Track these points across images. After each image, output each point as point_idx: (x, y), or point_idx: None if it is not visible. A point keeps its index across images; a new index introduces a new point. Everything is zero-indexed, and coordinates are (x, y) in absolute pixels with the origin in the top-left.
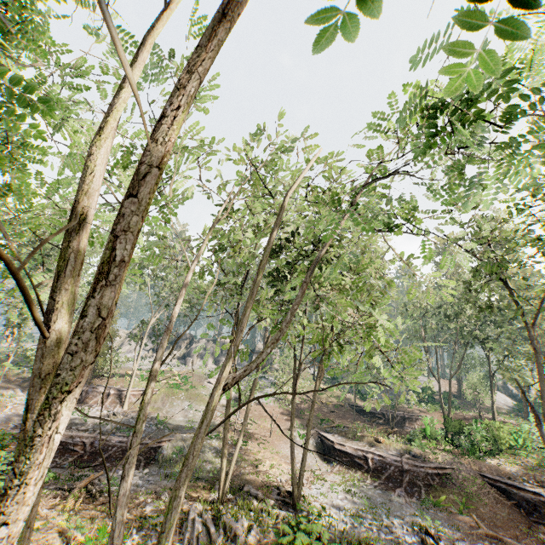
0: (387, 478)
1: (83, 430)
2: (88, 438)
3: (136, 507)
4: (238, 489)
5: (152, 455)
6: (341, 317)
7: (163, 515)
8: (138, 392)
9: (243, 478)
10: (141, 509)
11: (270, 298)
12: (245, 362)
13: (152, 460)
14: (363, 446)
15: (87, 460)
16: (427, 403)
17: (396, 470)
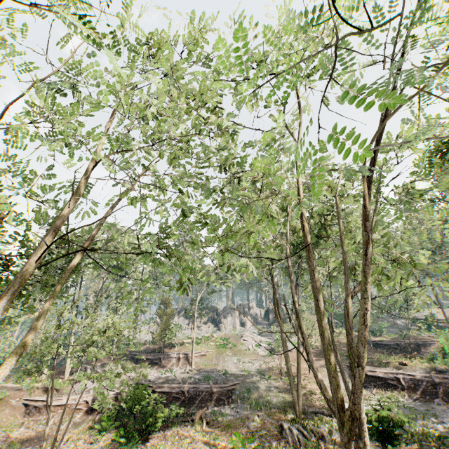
0: (421, 392)
1: (177, 383)
2: (184, 388)
3: (242, 426)
4: (305, 410)
5: (229, 395)
6: (373, 259)
7: (263, 430)
8: (198, 353)
9: (304, 404)
10: (246, 427)
11: (296, 261)
12: (264, 321)
13: (231, 399)
14: (391, 370)
15: (188, 403)
16: (434, 329)
17: (428, 384)
